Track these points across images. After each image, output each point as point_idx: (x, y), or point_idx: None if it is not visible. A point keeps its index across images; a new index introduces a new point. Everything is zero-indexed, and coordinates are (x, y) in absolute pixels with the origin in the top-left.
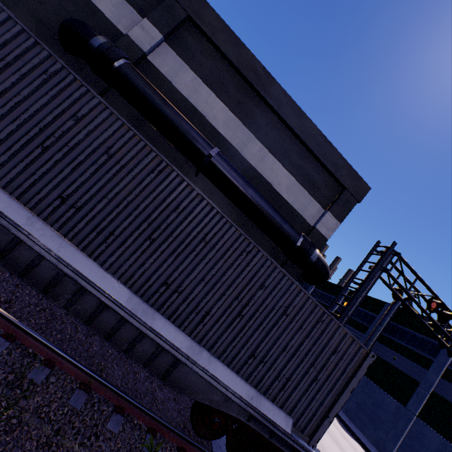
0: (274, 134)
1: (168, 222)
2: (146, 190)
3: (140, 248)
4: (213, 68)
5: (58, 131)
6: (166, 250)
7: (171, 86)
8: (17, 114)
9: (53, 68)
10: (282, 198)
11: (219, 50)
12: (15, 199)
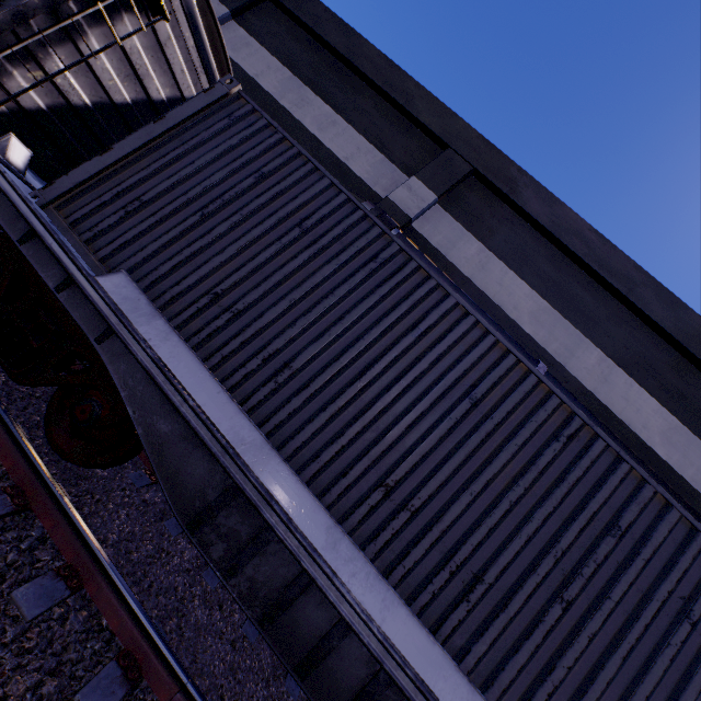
0: (622, 335)
1: (597, 560)
2: (543, 477)
3: (540, 624)
4: (510, 235)
5: (386, 355)
6: (596, 633)
7: (446, 262)
8: (324, 324)
9: (386, 251)
10: (654, 454)
11: (521, 210)
12: (306, 485)
